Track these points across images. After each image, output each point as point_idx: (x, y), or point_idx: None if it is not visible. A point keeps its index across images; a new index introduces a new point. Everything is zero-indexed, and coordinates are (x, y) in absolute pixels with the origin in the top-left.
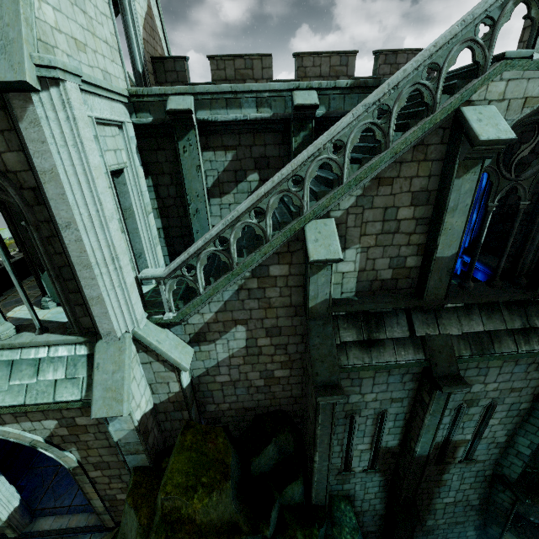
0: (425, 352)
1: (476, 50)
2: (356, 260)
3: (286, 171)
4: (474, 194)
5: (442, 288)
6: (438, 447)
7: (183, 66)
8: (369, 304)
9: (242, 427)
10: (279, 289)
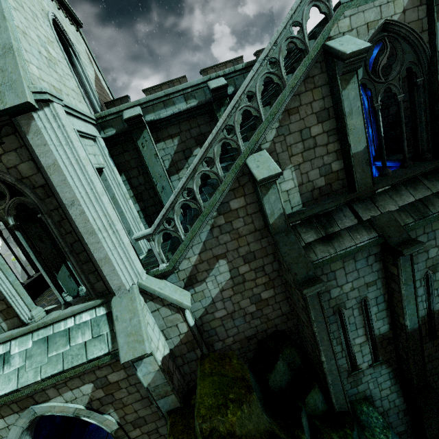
0: (376, 230)
1: (320, 6)
2: (293, 178)
3: (219, 123)
4: (360, 97)
5: (367, 177)
6: (425, 322)
7: (127, 102)
8: (316, 208)
9: (250, 357)
10: (242, 219)
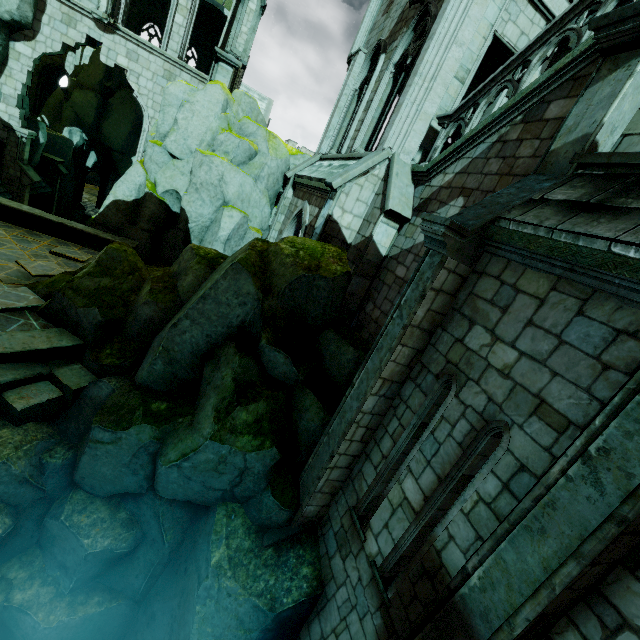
0: None
1: None
2: None
3: None
4: None
5: None
6: None
7: None
8: None
9: None
10: (538, 143)
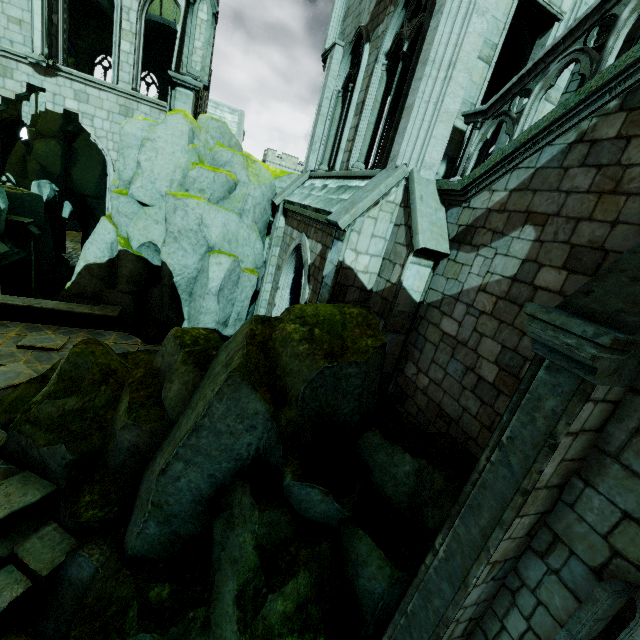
0: None
1: None
2: None
3: None
4: None
5: None
6: None
7: None
8: None
9: None
10: None
